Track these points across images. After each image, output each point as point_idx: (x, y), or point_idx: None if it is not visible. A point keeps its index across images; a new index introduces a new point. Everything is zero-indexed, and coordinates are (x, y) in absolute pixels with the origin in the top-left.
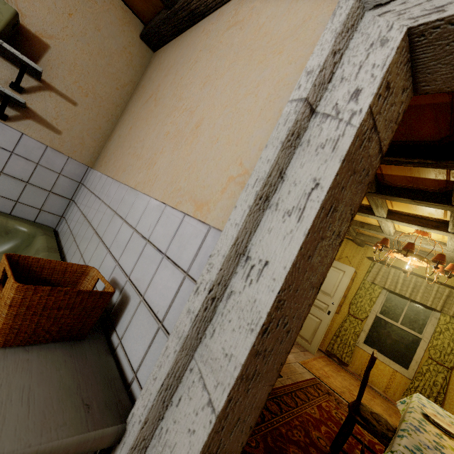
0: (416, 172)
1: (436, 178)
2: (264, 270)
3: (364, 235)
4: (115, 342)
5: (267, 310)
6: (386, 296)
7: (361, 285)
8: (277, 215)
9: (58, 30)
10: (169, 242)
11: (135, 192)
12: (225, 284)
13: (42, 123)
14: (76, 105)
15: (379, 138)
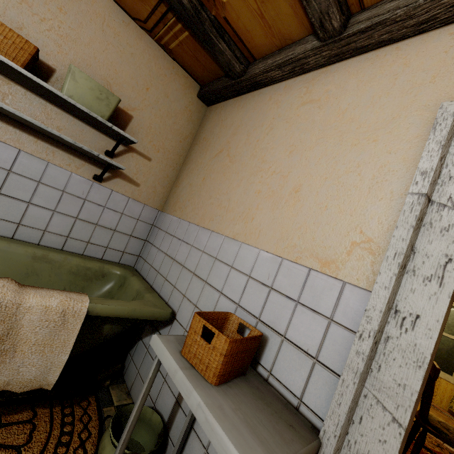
0: None
1: None
2: (417, 322)
3: None
4: (263, 373)
5: (429, 352)
6: None
7: None
8: (417, 279)
9: (139, 103)
10: (300, 292)
11: (235, 242)
12: (381, 331)
13: (126, 179)
14: (150, 160)
15: None
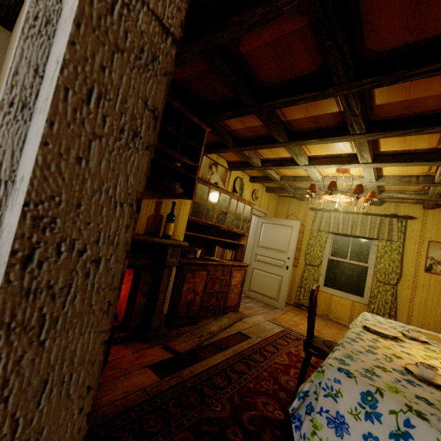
0: (313, 110)
1: (331, 112)
2: (20, 187)
3: (301, 189)
4: None
5: (14, 231)
6: (333, 238)
7: (310, 235)
8: (35, 120)
9: None
10: None
11: None
12: None
13: None
14: None
15: (154, 12)
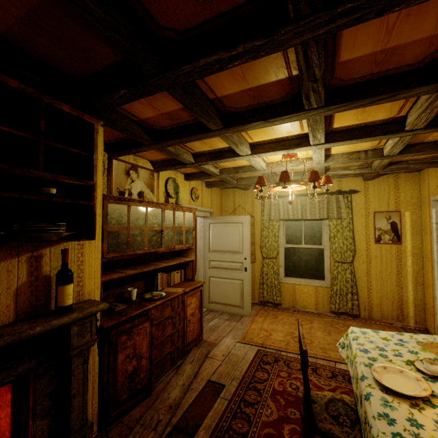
0: (252, 77)
1: (277, 78)
2: None
3: (244, 179)
4: None
5: None
6: (285, 225)
7: (262, 226)
8: None
9: None
10: None
11: None
12: None
13: None
14: None
15: None
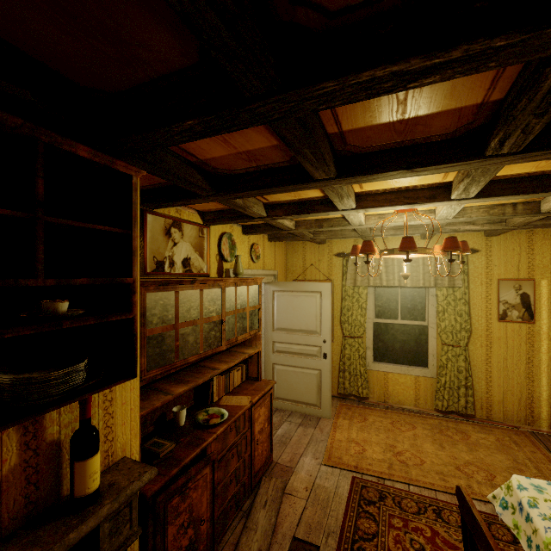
0: (417, 102)
1: (460, 105)
2: None
3: (323, 232)
4: None
5: None
6: (374, 293)
7: (343, 294)
8: None
9: None
10: None
11: None
12: None
13: None
14: None
15: None
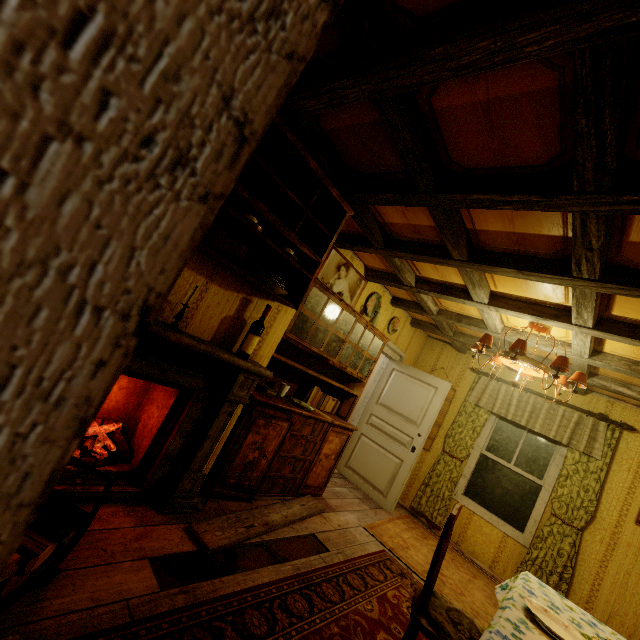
0: (520, 223)
1: (549, 233)
2: None
3: (464, 336)
4: None
5: None
6: (496, 424)
7: (461, 409)
8: None
9: None
10: None
11: None
12: None
13: None
14: None
15: None
